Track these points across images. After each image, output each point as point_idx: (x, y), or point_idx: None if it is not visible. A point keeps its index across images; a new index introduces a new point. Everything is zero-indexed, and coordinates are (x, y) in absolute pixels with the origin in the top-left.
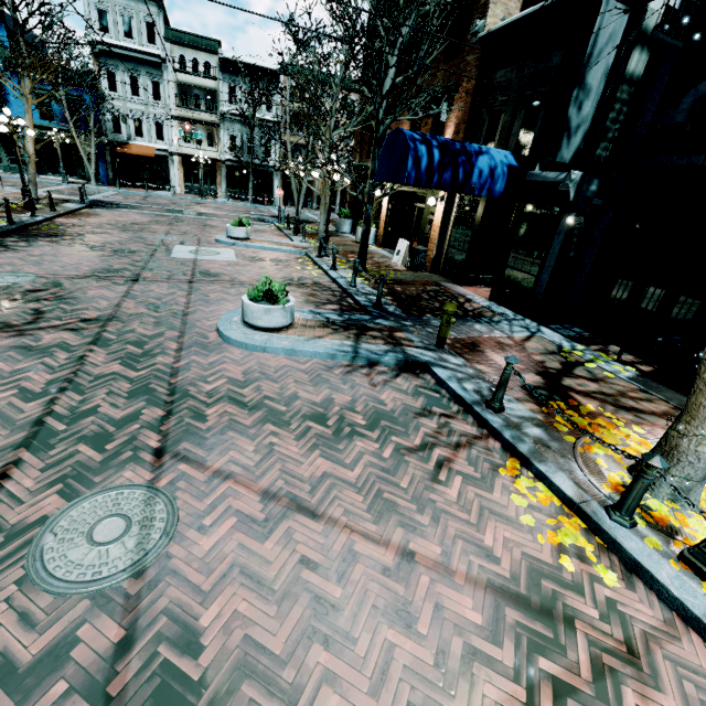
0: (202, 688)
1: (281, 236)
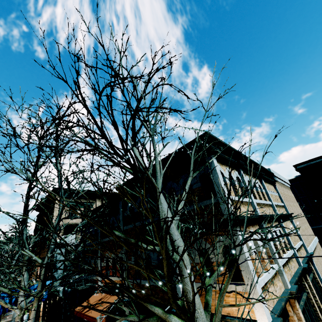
0: None
1: None
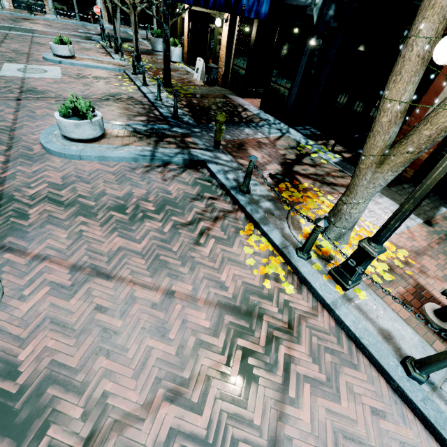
0: (19, 396)
1: (105, 54)
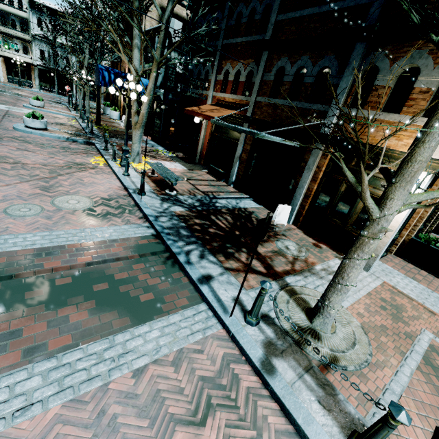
0: None
1: (67, 110)
